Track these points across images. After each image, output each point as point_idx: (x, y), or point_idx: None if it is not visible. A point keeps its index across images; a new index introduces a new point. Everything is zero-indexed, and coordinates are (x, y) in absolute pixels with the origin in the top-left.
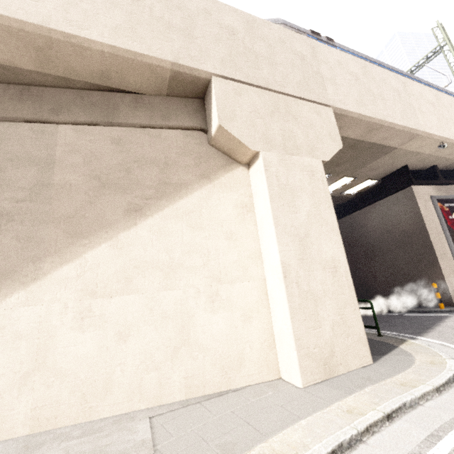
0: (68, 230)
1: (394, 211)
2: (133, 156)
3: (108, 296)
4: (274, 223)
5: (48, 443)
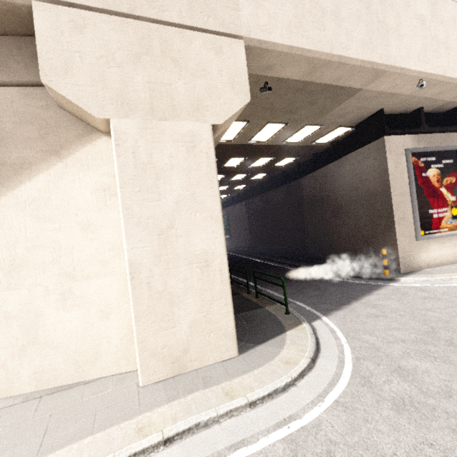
0: None
1: (363, 165)
2: None
3: None
4: (123, 215)
5: None
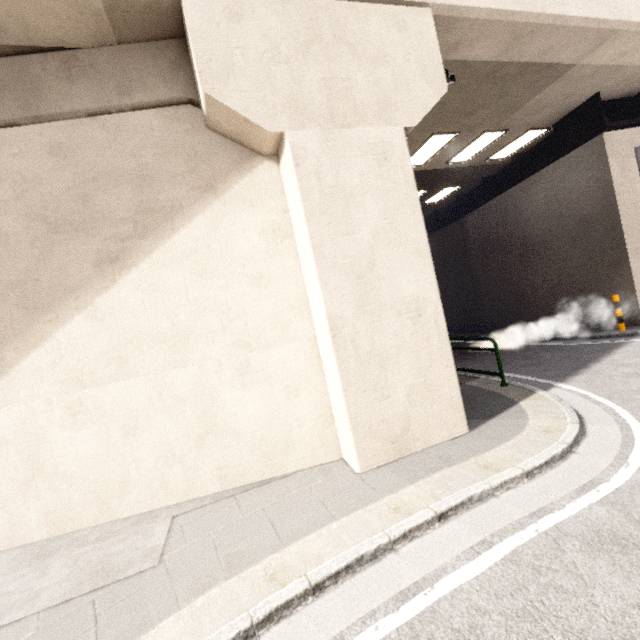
0: (23, 303)
1: (569, 181)
2: (88, 171)
3: (100, 384)
4: (314, 256)
5: (62, 549)
